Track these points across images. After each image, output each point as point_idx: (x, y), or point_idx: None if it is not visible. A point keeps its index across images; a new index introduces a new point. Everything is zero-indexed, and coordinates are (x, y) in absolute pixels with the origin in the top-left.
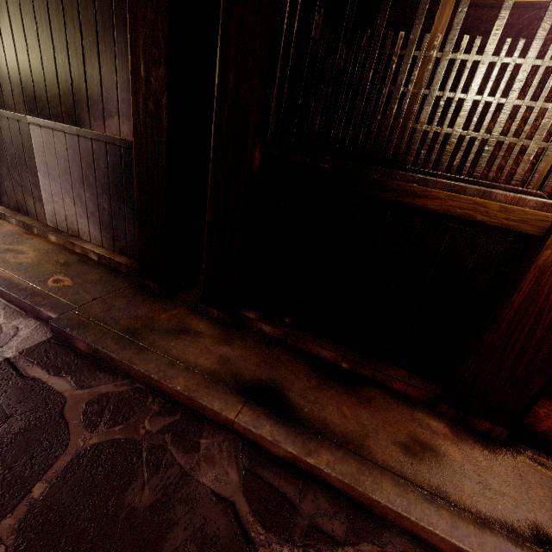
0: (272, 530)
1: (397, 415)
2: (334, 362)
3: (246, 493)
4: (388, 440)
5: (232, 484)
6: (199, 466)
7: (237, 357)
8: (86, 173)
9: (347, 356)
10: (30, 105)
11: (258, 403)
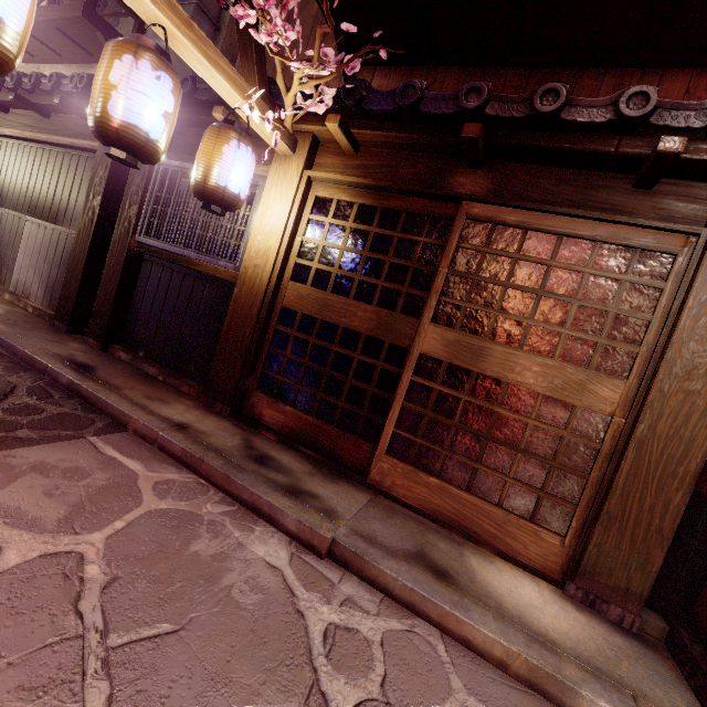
0: (29, 395)
1: (166, 394)
2: (155, 377)
3: (28, 387)
4: (142, 393)
5: (24, 384)
6: (11, 376)
7: (84, 357)
8: (50, 253)
9: (163, 371)
10: (32, 210)
11: (73, 366)
